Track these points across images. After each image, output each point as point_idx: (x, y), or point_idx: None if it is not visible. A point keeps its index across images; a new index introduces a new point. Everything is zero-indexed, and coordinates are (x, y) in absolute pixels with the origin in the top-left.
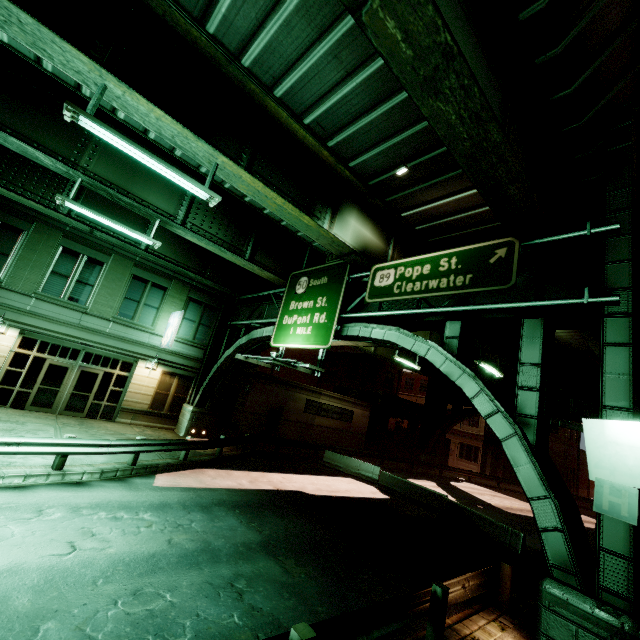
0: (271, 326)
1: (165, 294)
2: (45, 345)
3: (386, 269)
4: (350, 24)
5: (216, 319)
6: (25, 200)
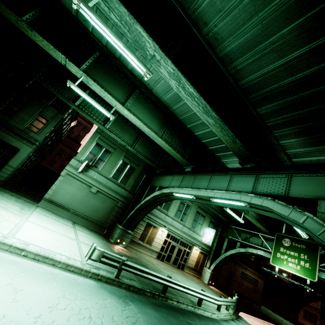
0: (262, 251)
1: (204, 219)
2: (172, 237)
3: None
4: None
5: (217, 230)
6: None
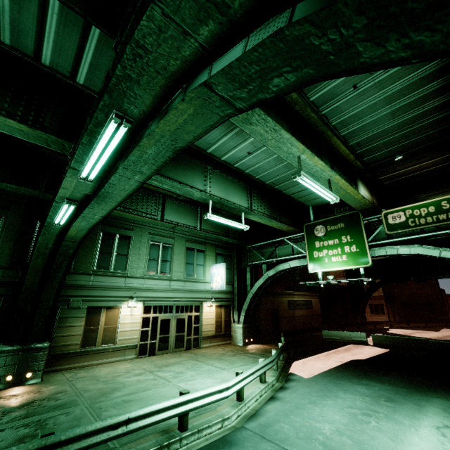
0: (295, 259)
1: (204, 255)
2: (155, 308)
3: (395, 212)
4: (411, 100)
5: (233, 263)
6: (142, 218)
